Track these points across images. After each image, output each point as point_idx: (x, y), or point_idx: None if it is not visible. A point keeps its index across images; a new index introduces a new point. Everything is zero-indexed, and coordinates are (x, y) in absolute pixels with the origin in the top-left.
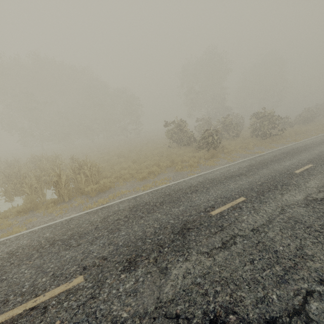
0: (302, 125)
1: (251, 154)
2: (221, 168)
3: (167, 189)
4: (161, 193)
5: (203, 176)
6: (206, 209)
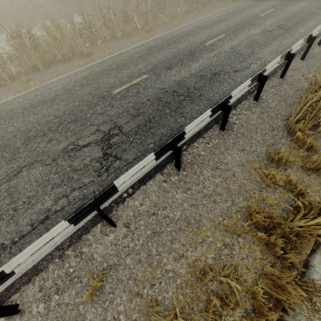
0: None
1: None
2: None
3: None
4: None
5: None
6: None
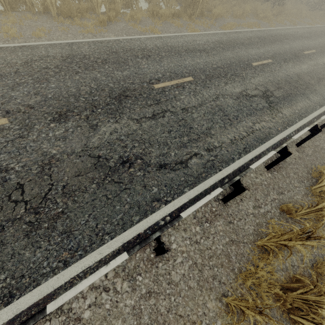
0: None
1: (304, 23)
2: (291, 28)
3: (267, 32)
4: (266, 33)
5: (284, 30)
6: (300, 50)
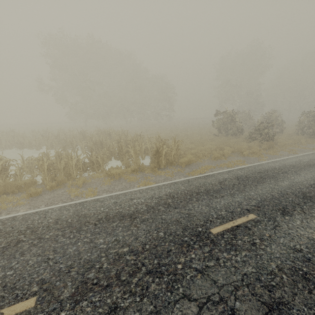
0: None
1: (308, 149)
2: (290, 158)
3: (253, 168)
4: (251, 170)
5: (278, 162)
6: (312, 185)
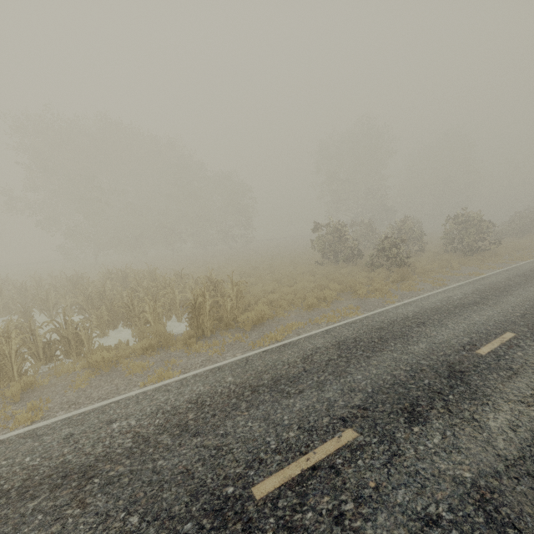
0: (515, 238)
1: (463, 276)
2: (434, 294)
3: (370, 320)
4: (366, 326)
5: (414, 304)
6: (465, 347)
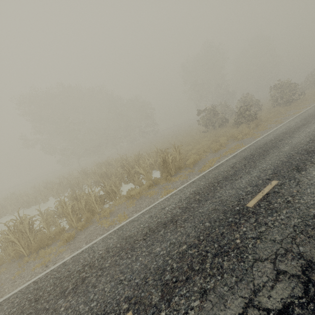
0: (311, 89)
1: (290, 115)
2: (279, 127)
3: (253, 146)
4: (252, 148)
5: (271, 134)
6: (309, 142)
